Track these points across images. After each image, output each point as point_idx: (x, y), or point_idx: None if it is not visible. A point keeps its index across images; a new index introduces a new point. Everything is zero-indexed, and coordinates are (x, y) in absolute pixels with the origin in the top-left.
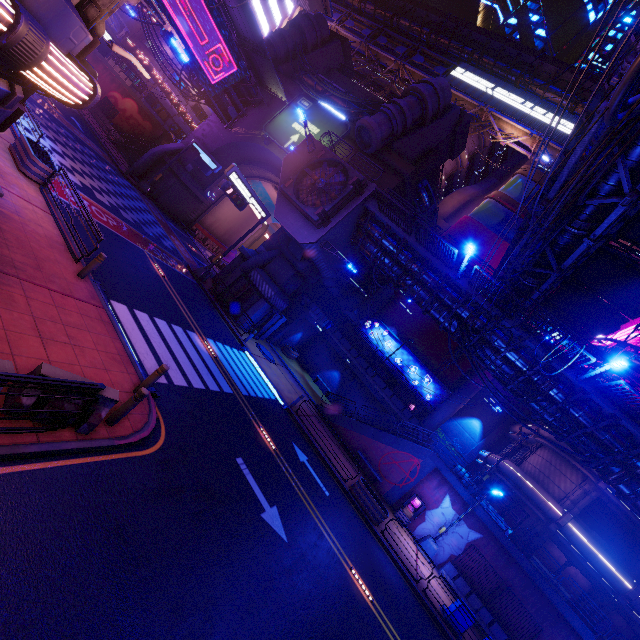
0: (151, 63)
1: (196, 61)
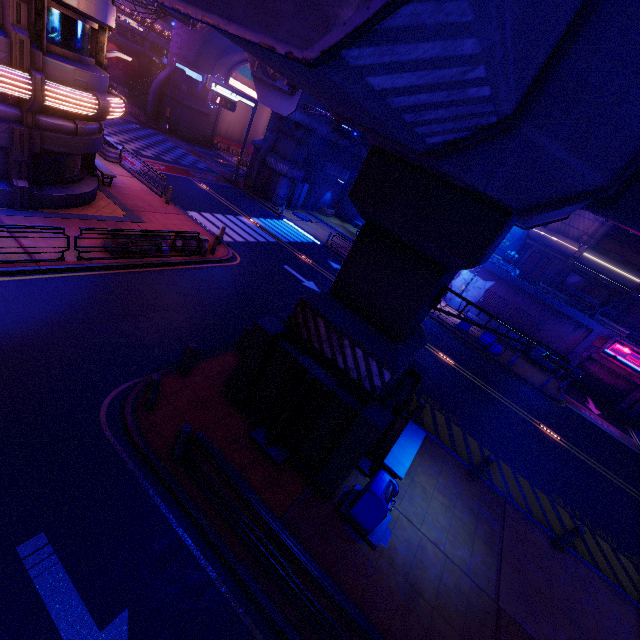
0: None
1: None
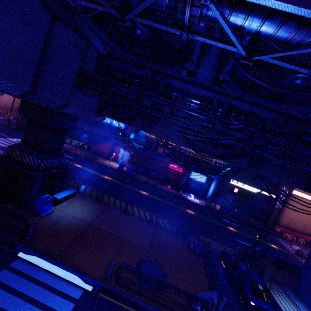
0: None
1: None
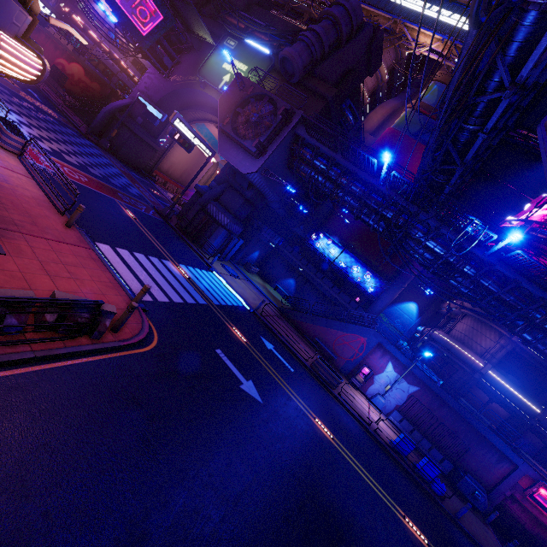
0: (86, 25)
1: (126, 17)
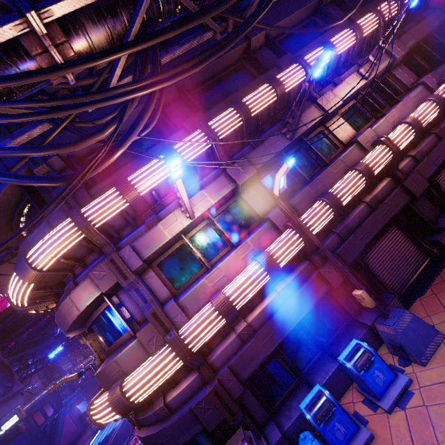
0: None
1: None
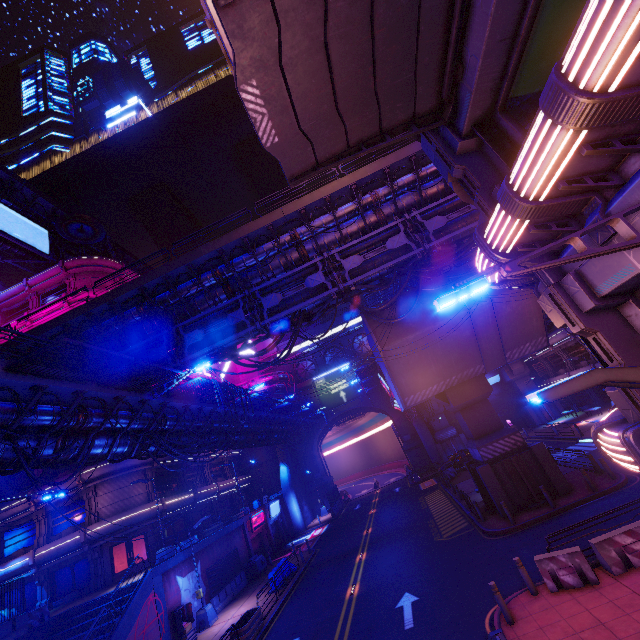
0: None
1: None
